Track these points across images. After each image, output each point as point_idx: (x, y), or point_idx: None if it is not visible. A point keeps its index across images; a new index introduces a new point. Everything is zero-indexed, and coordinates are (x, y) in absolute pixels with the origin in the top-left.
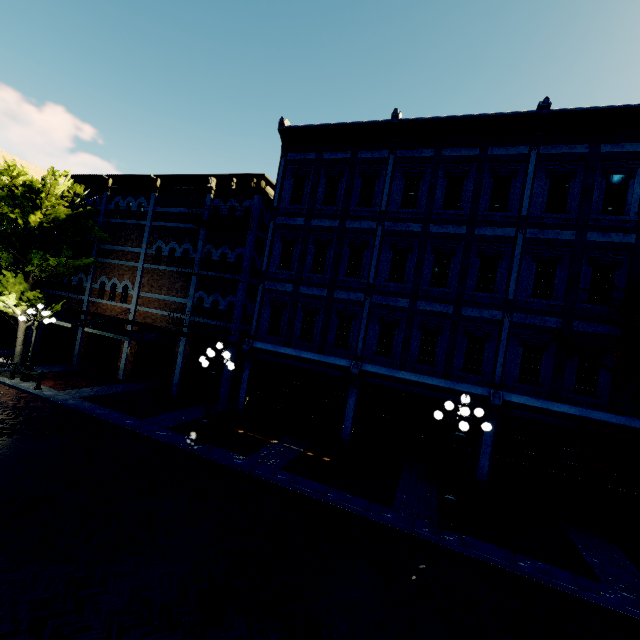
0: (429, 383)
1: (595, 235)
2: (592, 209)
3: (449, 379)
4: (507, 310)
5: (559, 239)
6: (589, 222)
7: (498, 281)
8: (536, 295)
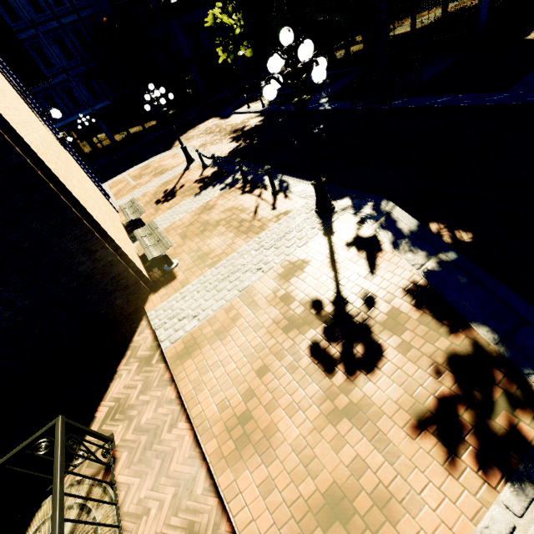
0: (70, 122)
1: (64, 20)
2: (52, 6)
3: (75, 115)
4: (66, 72)
5: (54, 28)
6: (57, 13)
7: (51, 60)
8: (69, 59)
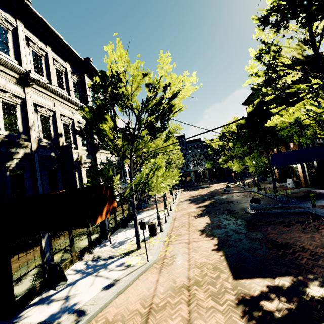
0: None
1: None
2: None
3: None
4: None
5: None
6: None
7: None
8: None
